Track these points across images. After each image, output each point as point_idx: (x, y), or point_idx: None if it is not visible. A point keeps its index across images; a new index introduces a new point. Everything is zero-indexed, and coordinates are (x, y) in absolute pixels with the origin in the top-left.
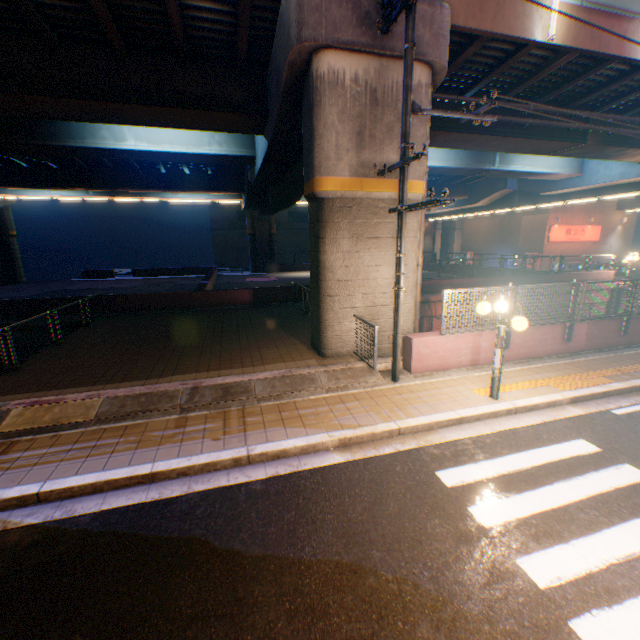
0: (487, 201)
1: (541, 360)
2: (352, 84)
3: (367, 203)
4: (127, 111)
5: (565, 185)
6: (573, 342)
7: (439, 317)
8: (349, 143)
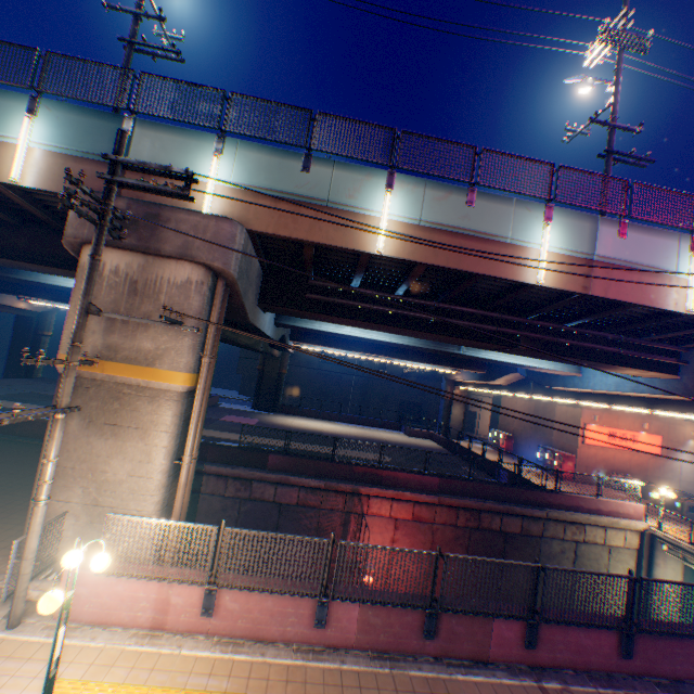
0: (504, 380)
1: (264, 647)
2: (113, 274)
3: (111, 385)
4: (20, 264)
5: (566, 382)
6: (337, 628)
7: (374, 516)
8: (99, 325)
